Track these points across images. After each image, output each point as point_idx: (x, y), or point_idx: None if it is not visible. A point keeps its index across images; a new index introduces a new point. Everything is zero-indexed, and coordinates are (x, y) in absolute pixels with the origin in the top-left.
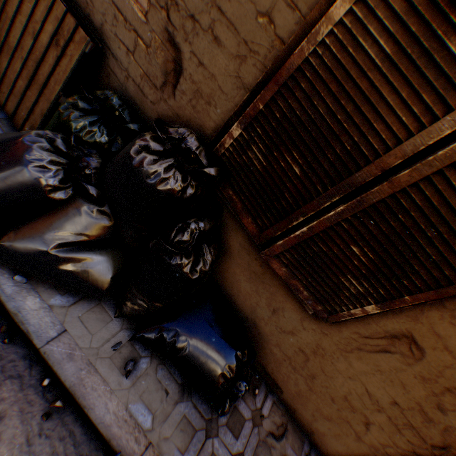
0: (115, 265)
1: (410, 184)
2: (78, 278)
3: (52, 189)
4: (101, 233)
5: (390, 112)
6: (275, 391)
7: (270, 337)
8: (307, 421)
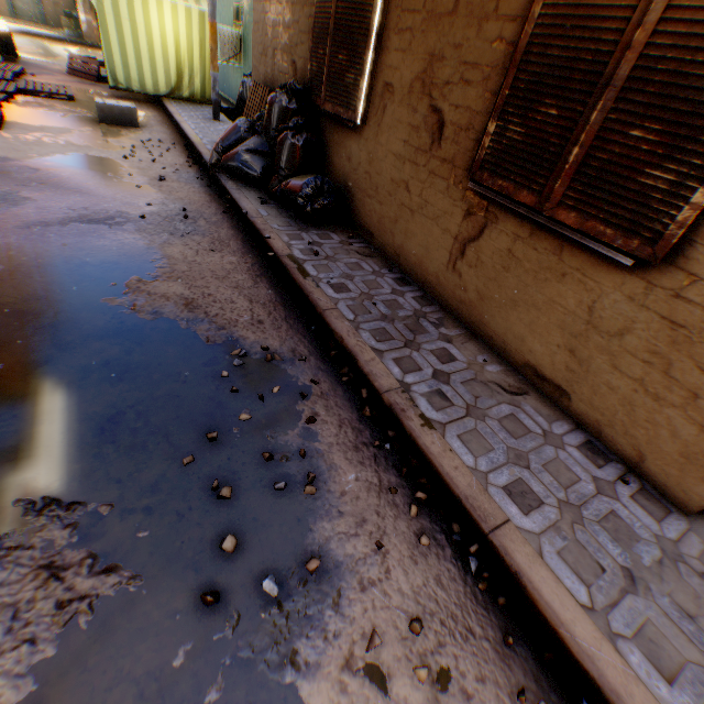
0: (266, 163)
1: (336, 11)
2: (248, 166)
3: (244, 132)
4: (260, 147)
5: (329, 0)
6: (372, 243)
7: (354, 187)
8: (392, 248)
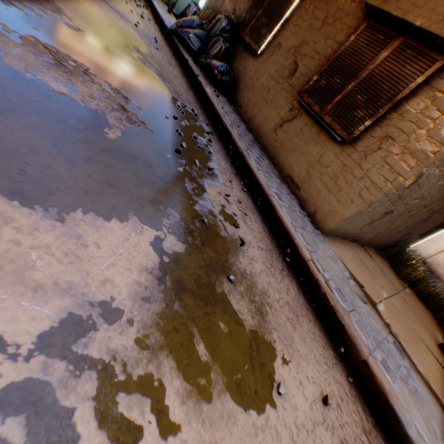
0: (202, 47)
1: None
2: (192, 42)
3: (196, 25)
4: (202, 37)
5: None
6: (239, 111)
7: (242, 82)
8: (249, 116)
